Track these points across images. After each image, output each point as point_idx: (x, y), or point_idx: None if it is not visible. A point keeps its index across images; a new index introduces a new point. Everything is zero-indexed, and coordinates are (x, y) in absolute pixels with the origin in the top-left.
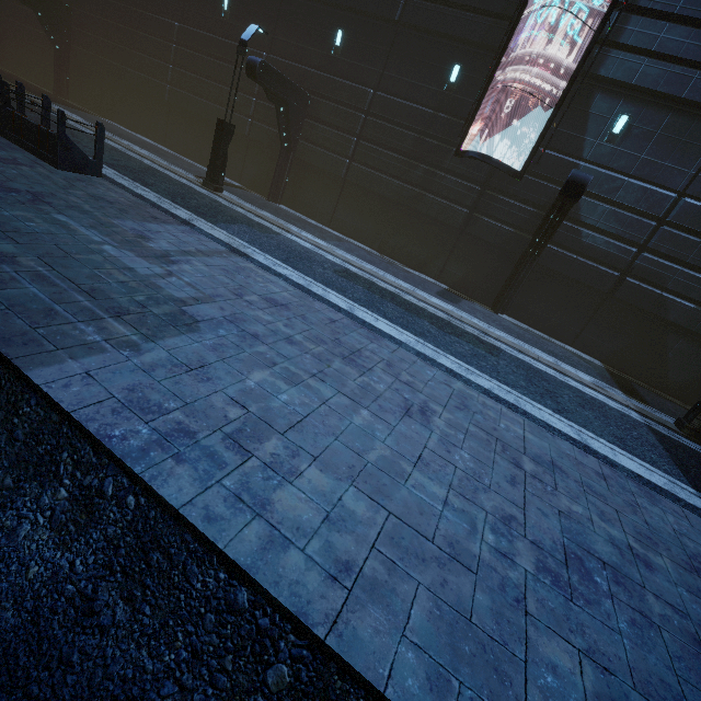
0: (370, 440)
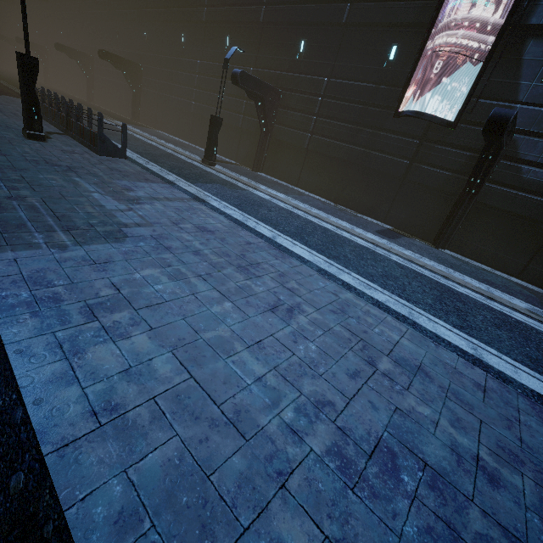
0: (217, 324)
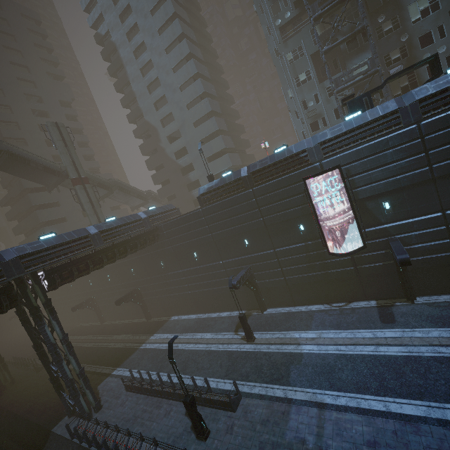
0: None
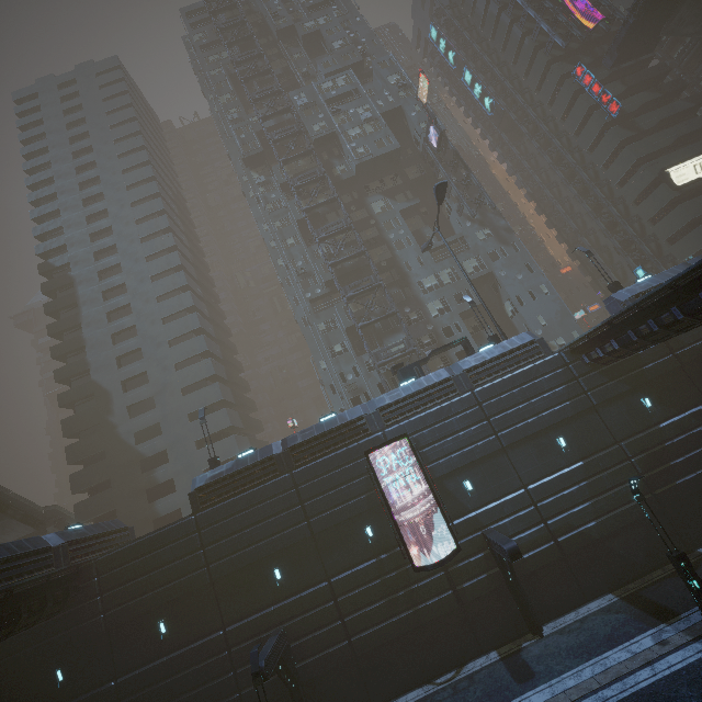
0: None
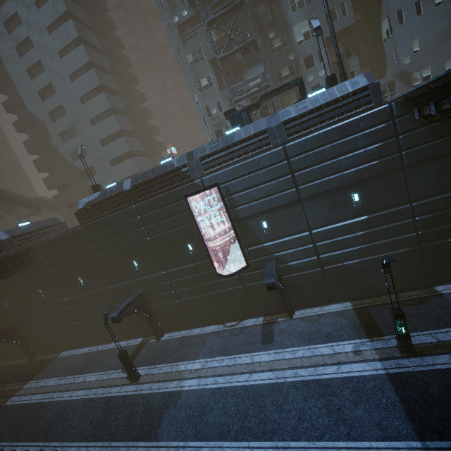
0: None
